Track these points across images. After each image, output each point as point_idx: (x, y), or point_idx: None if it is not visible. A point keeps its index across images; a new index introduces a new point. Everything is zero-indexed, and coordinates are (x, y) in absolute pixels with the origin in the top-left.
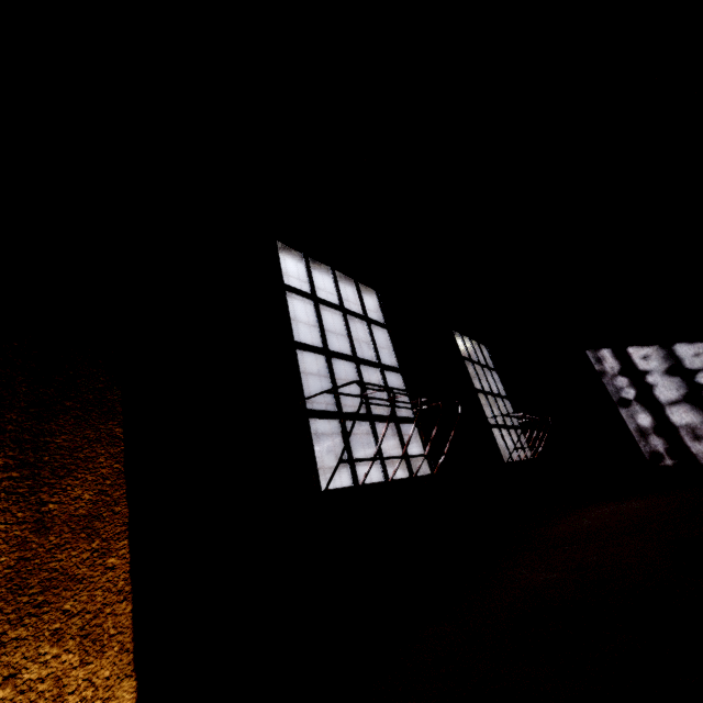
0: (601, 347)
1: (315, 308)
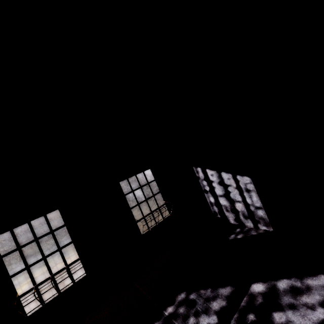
0: (197, 166)
1: (19, 253)
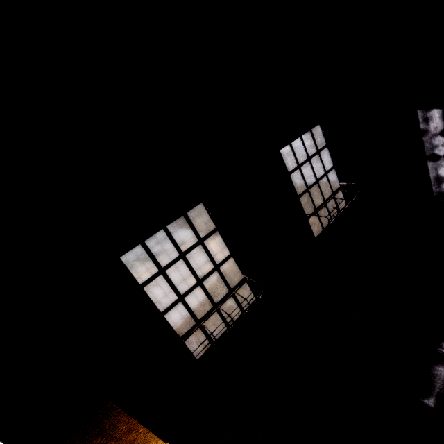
0: (433, 107)
1: (164, 278)
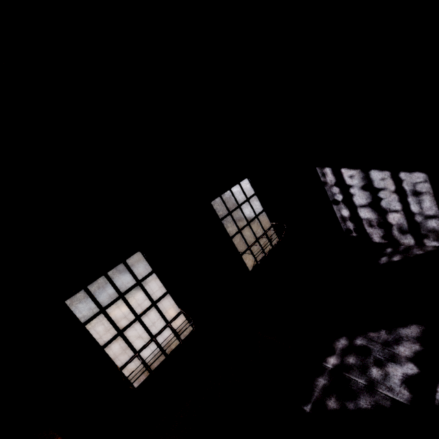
0: (325, 166)
1: (105, 316)
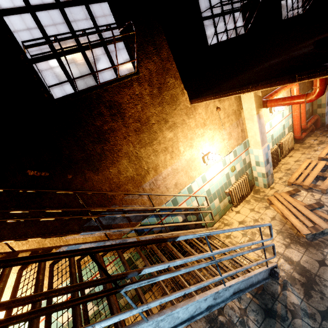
0: None
1: None
